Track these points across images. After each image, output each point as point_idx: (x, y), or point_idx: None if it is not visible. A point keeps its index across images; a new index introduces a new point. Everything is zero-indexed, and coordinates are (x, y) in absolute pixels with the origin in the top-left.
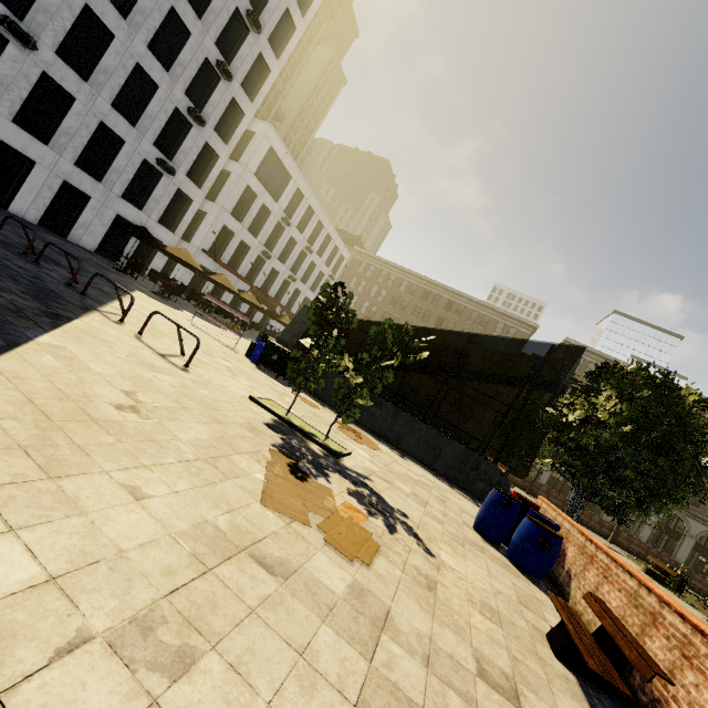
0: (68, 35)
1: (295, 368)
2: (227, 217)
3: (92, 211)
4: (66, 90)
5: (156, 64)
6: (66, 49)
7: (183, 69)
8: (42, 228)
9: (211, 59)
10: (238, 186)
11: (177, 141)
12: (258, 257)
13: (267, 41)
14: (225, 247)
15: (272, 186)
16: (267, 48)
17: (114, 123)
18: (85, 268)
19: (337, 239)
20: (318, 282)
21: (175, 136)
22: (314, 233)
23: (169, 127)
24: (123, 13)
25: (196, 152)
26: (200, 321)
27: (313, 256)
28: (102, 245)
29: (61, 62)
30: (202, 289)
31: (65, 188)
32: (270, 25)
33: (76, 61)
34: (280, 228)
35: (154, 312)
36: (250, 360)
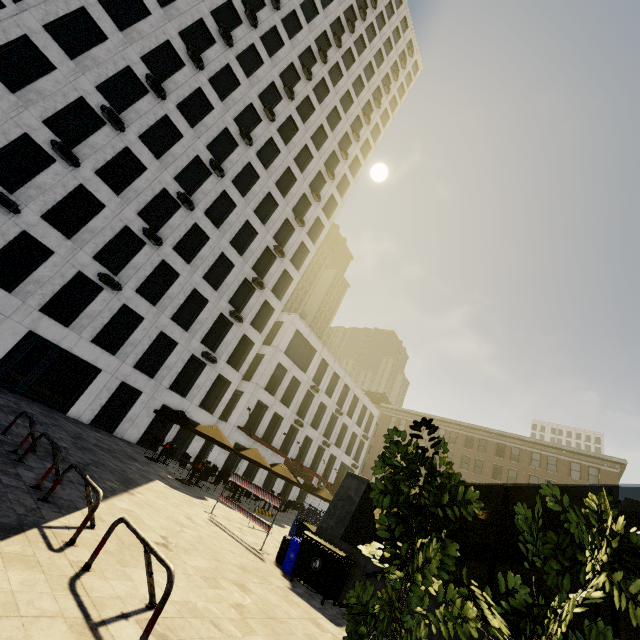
0: (147, 280)
1: (364, 632)
2: (261, 392)
3: (141, 405)
4: (138, 313)
5: (208, 287)
6: (144, 288)
7: (227, 287)
8: (93, 426)
9: (249, 278)
10: (270, 364)
11: (220, 336)
12: (291, 426)
13: (289, 261)
14: (259, 421)
15: (300, 360)
16: (289, 265)
17: (171, 331)
18: (103, 460)
19: (364, 398)
20: (352, 444)
21: (219, 333)
22: (342, 396)
23: (215, 328)
24: (188, 261)
25: (235, 342)
26: (225, 510)
27: (344, 417)
28: (145, 435)
29: (138, 296)
30: (237, 468)
31: (122, 388)
32: (291, 252)
33: (150, 294)
34: (310, 395)
35: (117, 520)
36: (282, 569)
